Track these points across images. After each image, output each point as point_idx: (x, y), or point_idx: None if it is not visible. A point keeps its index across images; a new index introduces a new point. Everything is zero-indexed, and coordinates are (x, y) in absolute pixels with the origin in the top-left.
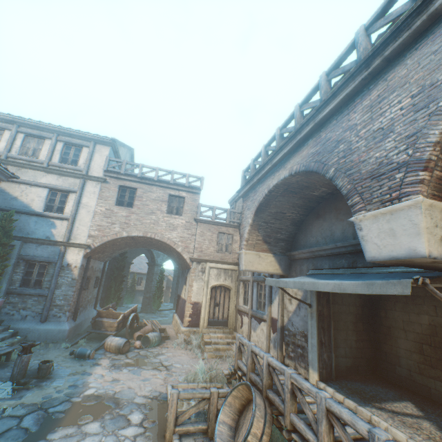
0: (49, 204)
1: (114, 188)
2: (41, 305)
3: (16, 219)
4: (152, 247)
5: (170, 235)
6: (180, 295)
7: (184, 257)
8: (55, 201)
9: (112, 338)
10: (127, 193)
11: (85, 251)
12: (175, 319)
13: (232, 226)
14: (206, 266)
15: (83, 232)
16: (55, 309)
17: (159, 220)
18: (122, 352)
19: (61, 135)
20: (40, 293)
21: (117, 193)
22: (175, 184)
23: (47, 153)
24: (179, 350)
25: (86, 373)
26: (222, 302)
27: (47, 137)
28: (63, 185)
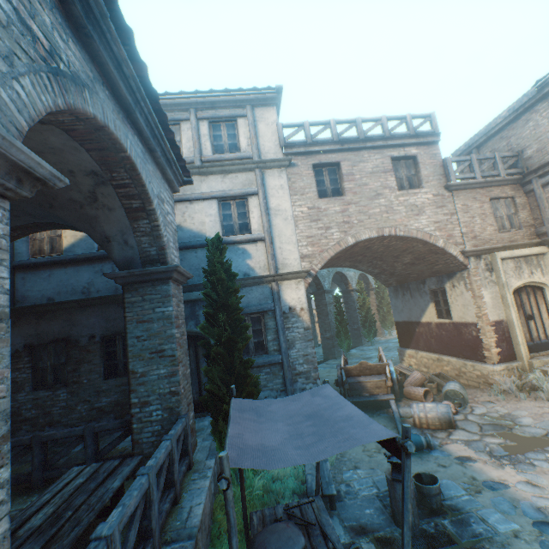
0: (225, 224)
1: (306, 171)
2: (277, 378)
3: (192, 258)
4: (345, 262)
5: (417, 223)
6: (416, 320)
7: (452, 253)
8: (231, 217)
9: (421, 407)
10: (324, 176)
11: (305, 282)
12: (418, 357)
13: (509, 183)
14: (492, 259)
15: (291, 253)
16: (299, 379)
17: (392, 204)
18: (454, 426)
19: (198, 110)
20: (270, 360)
21: (313, 178)
22: (396, 136)
23: (191, 145)
24: (521, 403)
25: (494, 485)
26: (536, 312)
27: (182, 118)
28: (233, 188)
